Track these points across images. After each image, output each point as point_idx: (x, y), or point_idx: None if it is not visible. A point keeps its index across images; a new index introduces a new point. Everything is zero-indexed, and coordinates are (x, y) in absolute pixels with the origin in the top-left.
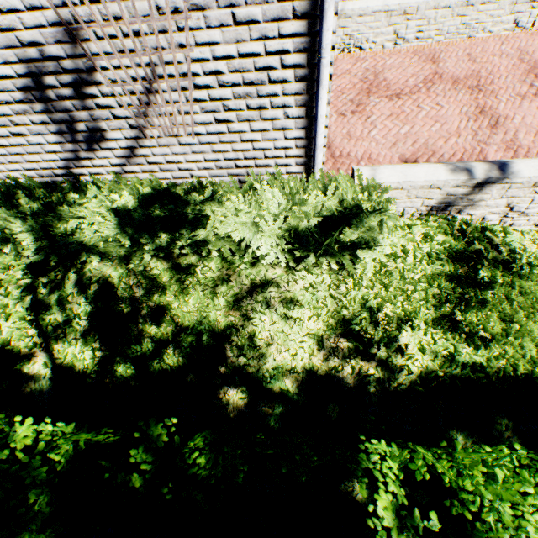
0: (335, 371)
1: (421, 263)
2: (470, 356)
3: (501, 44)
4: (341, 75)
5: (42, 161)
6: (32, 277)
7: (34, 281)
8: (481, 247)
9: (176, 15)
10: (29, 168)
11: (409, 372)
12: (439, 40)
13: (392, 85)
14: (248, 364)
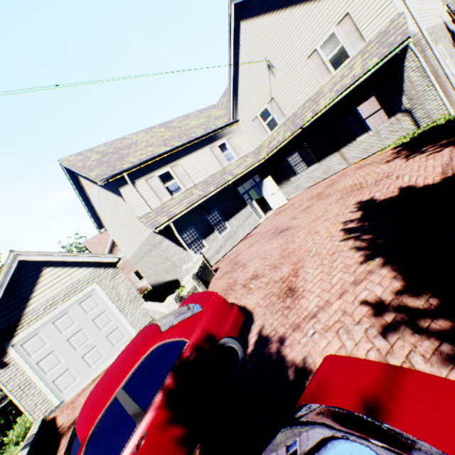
0: None
1: None
2: None
3: None
4: None
5: None
6: None
7: None
8: None
9: None
10: None
11: None
12: None
13: None
14: None
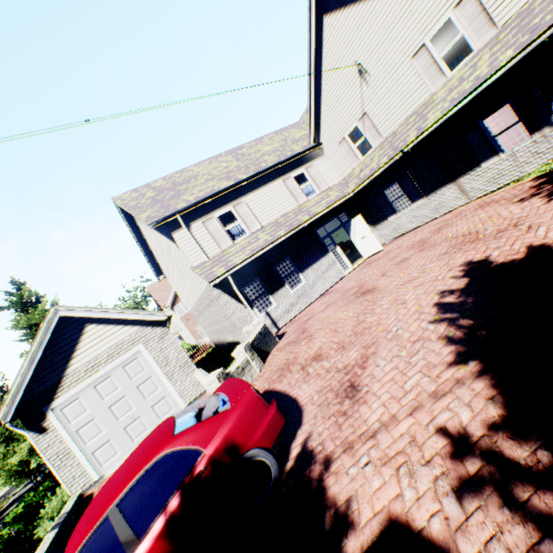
0: None
1: None
2: None
3: None
4: None
5: None
6: None
7: None
8: None
9: None
10: None
11: None
12: None
13: None
14: None
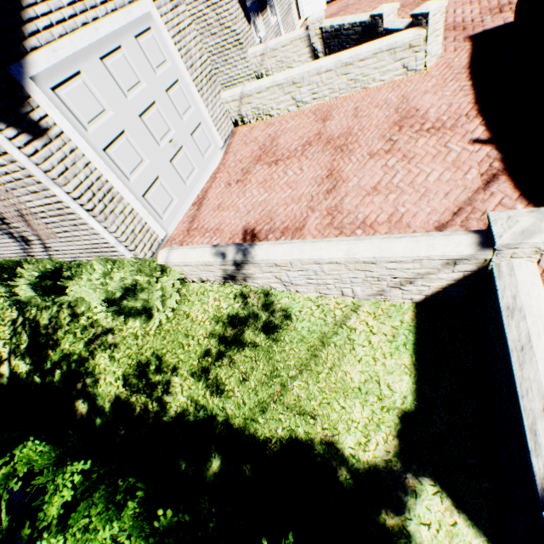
0: (128, 398)
1: (203, 324)
2: (208, 403)
3: (391, 91)
4: (249, 143)
5: (16, 250)
6: (17, 315)
7: (18, 317)
8: (261, 311)
9: (10, 192)
10: (13, 253)
11: (163, 408)
12: (335, 96)
13: (279, 150)
14: (91, 385)
